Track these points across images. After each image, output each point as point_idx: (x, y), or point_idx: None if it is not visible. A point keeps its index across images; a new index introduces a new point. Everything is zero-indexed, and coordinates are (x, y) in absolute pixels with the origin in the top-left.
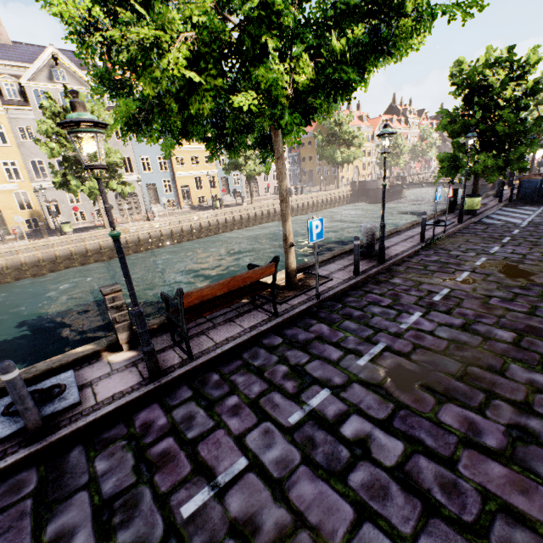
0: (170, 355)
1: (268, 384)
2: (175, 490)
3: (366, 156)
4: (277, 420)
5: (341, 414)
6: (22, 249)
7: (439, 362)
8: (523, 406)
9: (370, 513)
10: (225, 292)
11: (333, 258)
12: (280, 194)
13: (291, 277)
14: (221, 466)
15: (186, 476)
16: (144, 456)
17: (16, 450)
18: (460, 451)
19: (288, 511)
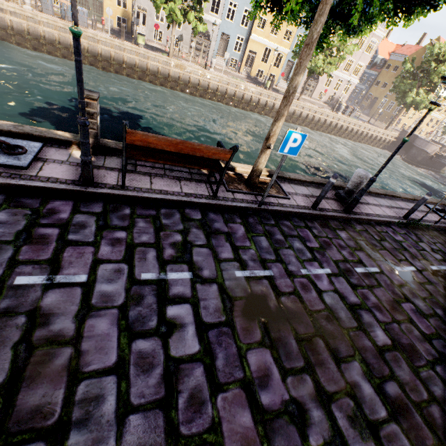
0: (112, 175)
1: (155, 241)
2: (26, 263)
3: (441, 112)
4: (134, 268)
5: (181, 297)
6: (102, 41)
7: (298, 317)
8: (324, 396)
9: (123, 372)
10: (171, 150)
11: (310, 183)
12: (287, 89)
13: (254, 175)
14: (68, 270)
15: (41, 260)
16: (31, 229)
17: None
18: (233, 386)
19: (75, 328)
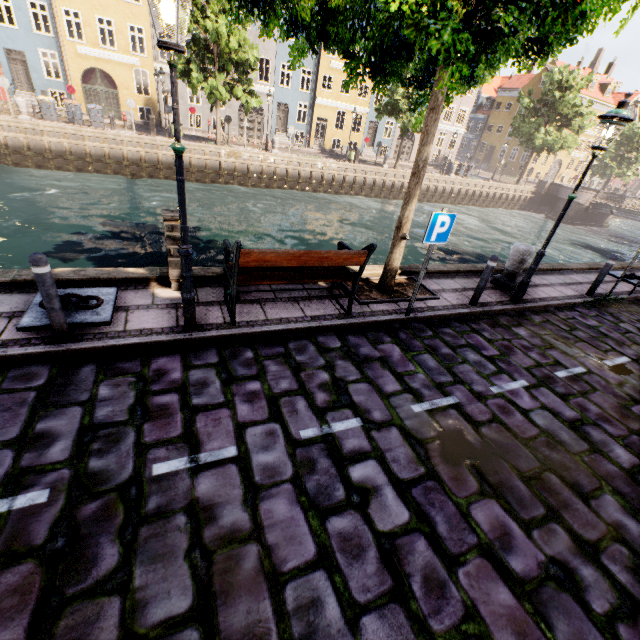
0: (214, 311)
1: (299, 386)
2: (156, 446)
3: (581, 149)
4: (288, 426)
5: (359, 453)
6: (127, 141)
7: (512, 450)
8: (586, 548)
9: (331, 564)
10: (293, 265)
11: (455, 272)
12: (415, 164)
13: (388, 276)
14: (210, 445)
15: (173, 438)
16: (145, 400)
17: (39, 343)
18: (471, 556)
19: (250, 518)
